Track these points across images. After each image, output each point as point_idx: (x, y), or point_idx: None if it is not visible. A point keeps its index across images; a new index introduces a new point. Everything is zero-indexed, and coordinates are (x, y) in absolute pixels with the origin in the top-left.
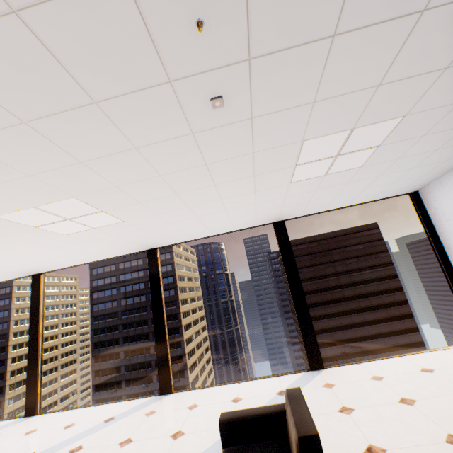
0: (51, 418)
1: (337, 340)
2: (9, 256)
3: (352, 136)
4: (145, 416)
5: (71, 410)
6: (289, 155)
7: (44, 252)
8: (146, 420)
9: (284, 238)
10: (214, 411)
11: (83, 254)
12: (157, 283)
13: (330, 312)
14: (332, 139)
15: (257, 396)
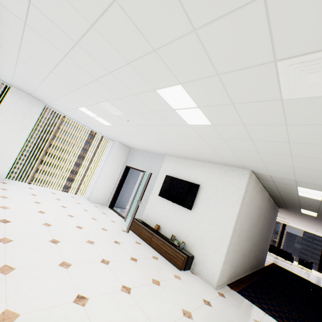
0: None
1: None
2: None
3: None
4: None
5: None
6: None
7: None
8: None
9: None
10: None
11: None
12: (283, 231)
13: None
14: None
15: None
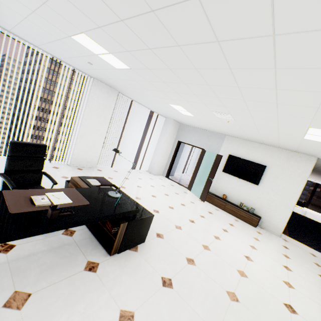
0: None
1: None
2: None
3: None
4: None
5: None
6: None
7: None
8: None
9: (316, 186)
10: None
11: None
12: None
13: None
14: None
15: None
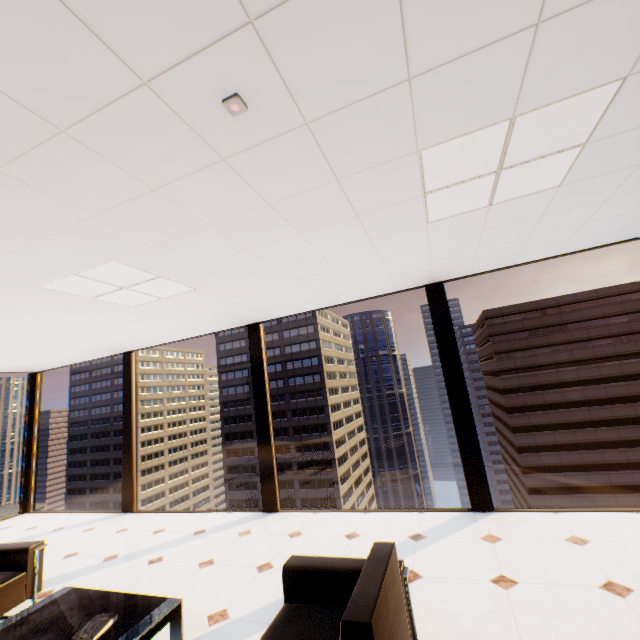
0: (145, 519)
1: (568, 464)
2: (85, 332)
3: (516, 131)
4: (237, 536)
5: (166, 512)
6: (403, 178)
7: (121, 327)
8: (237, 541)
9: (441, 309)
10: (318, 545)
11: (169, 330)
12: (260, 370)
13: (557, 421)
14: (476, 142)
15: (382, 535)
